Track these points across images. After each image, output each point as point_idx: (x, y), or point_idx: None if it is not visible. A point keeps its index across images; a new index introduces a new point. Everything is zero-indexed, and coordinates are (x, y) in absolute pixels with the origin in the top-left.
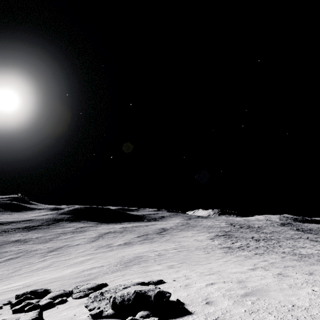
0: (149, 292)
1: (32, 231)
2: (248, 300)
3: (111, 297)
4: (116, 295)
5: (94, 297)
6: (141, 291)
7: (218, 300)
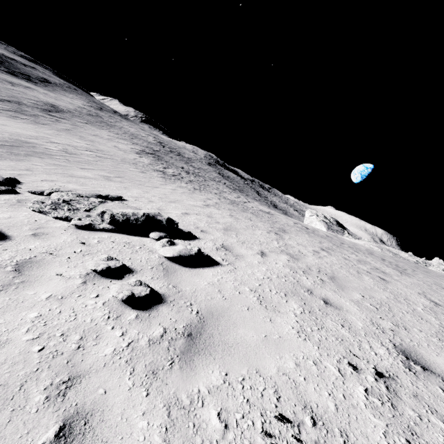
0: (158, 217)
1: None
2: (231, 234)
3: (104, 212)
4: (113, 212)
5: (52, 203)
6: (149, 214)
7: (209, 230)
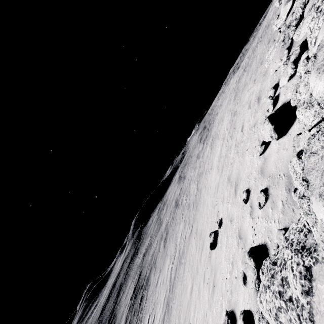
0: None
1: (140, 250)
2: None
3: None
4: None
5: None
6: None
7: None
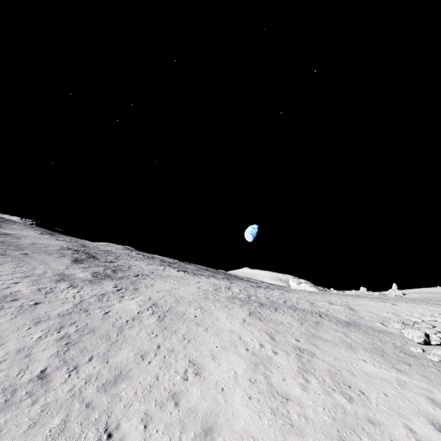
0: None
1: None
2: None
3: None
4: None
5: None
6: None
7: None
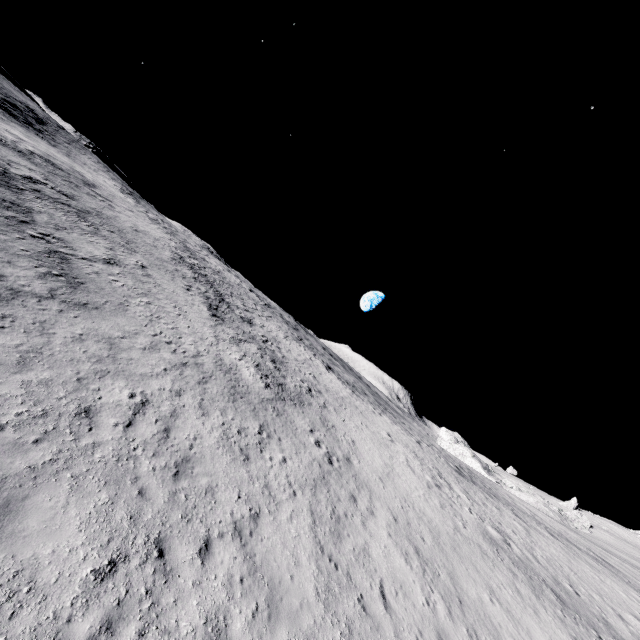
0: None
1: None
2: None
3: None
4: None
5: None
6: None
7: None
